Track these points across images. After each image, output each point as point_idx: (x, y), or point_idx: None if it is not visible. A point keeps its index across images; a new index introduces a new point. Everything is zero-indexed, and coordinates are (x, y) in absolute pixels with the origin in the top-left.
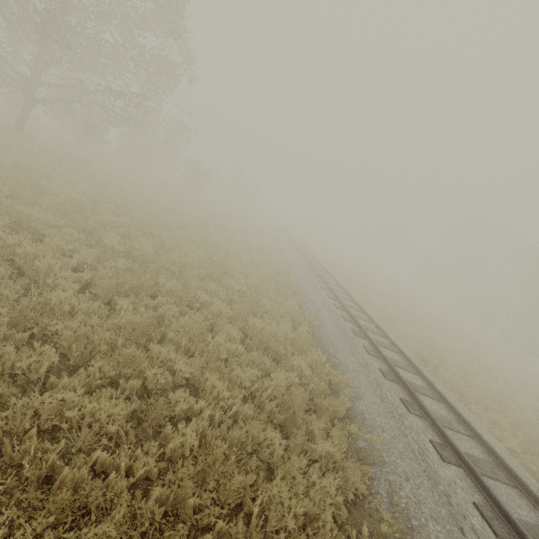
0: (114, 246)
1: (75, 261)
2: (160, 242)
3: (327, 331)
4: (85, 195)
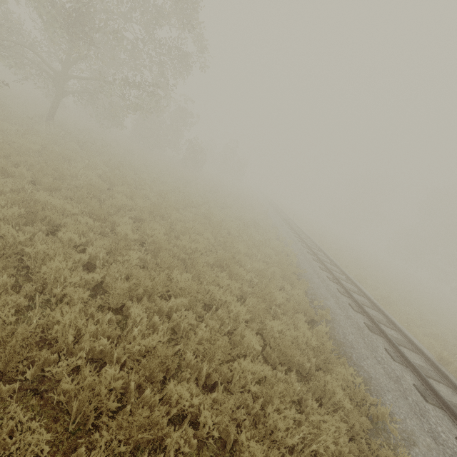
0: (128, 234)
1: (87, 257)
2: (169, 224)
3: (342, 327)
4: (102, 177)
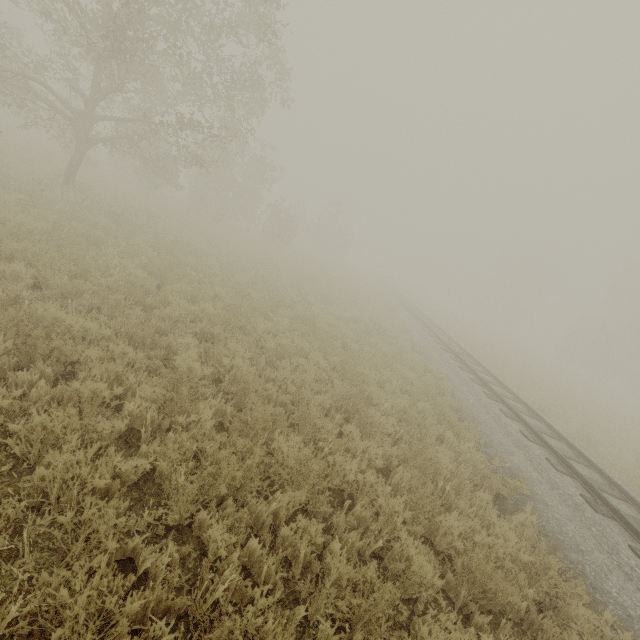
0: (193, 370)
1: (125, 423)
2: (255, 339)
3: (550, 509)
4: (148, 268)
